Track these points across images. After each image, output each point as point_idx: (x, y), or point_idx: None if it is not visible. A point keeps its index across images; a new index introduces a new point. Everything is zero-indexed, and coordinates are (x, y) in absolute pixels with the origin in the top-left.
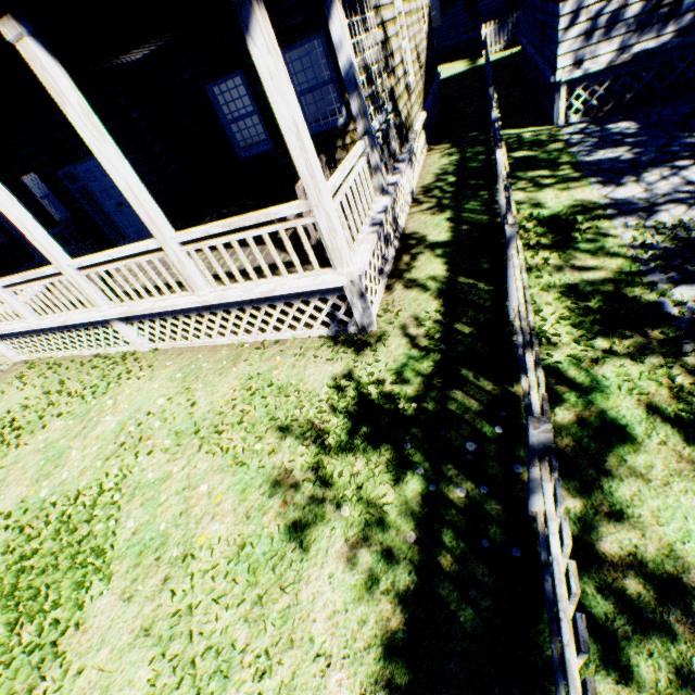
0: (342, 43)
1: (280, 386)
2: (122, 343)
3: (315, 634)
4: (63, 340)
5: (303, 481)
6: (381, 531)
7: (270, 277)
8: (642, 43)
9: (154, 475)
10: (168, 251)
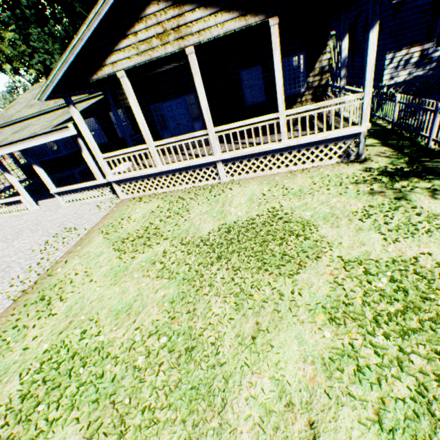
0: (345, 49)
1: (336, 174)
2: (210, 179)
3: (439, 212)
4: (169, 180)
5: (384, 190)
6: (437, 192)
7: (324, 131)
8: (417, 72)
9: (297, 204)
10: (281, 118)
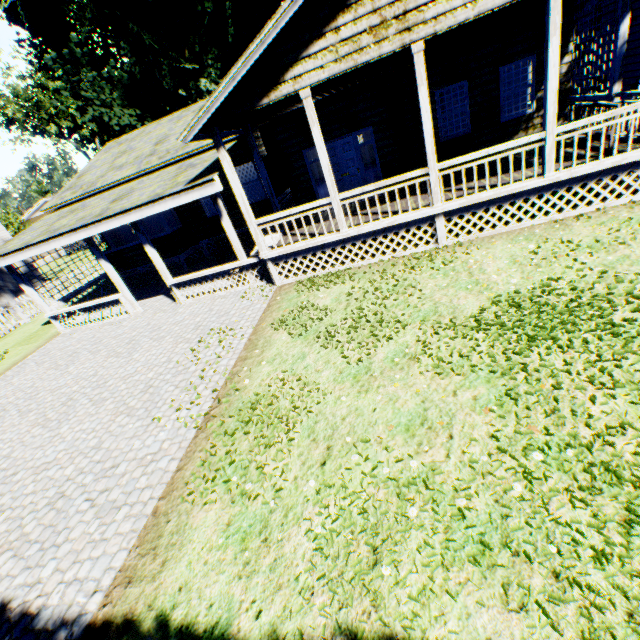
0: (623, 37)
1: None
2: (421, 243)
3: None
4: (355, 251)
5: None
6: None
7: (614, 154)
8: None
9: (609, 259)
10: (548, 140)
